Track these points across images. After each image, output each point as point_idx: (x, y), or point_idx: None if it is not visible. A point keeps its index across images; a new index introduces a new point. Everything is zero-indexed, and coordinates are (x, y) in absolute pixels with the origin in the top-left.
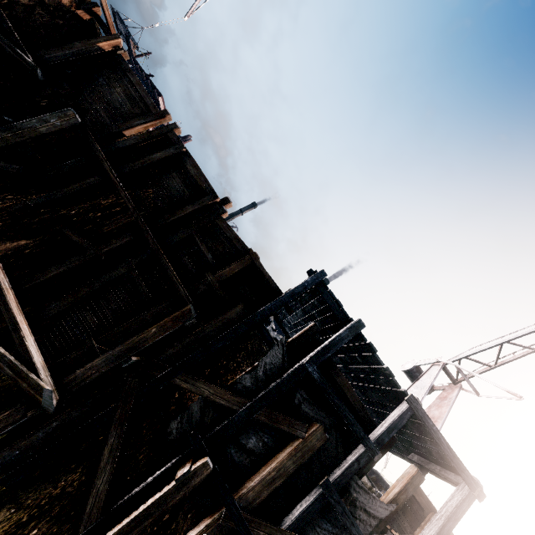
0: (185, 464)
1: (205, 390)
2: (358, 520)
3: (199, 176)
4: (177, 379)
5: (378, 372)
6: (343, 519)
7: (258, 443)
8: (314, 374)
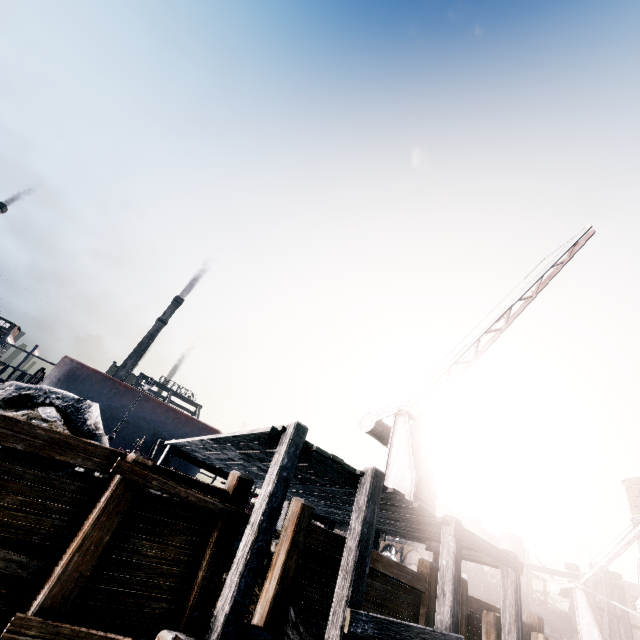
0: None
1: None
2: None
3: None
4: None
5: (399, 507)
6: None
7: None
8: (367, 630)
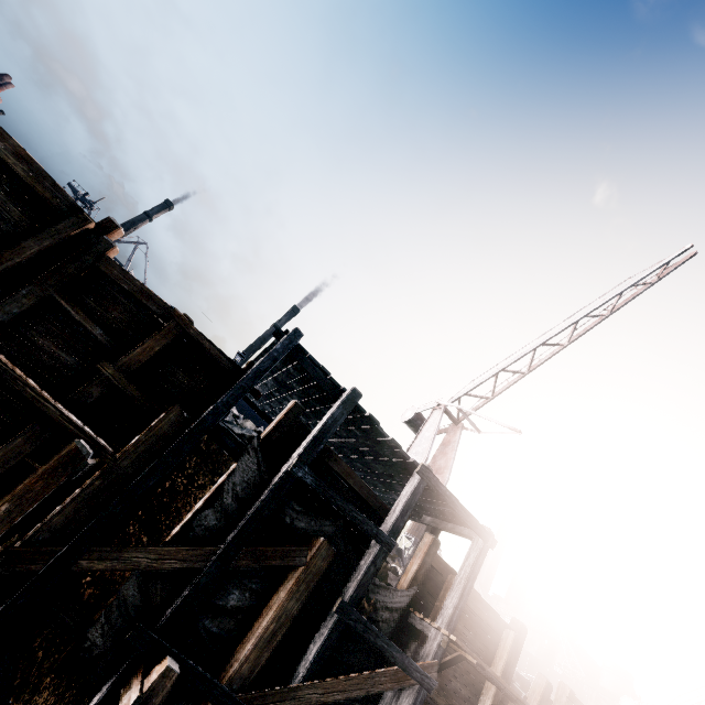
0: (130, 681)
1: (141, 560)
2: (380, 622)
3: (37, 178)
4: (83, 562)
5: (382, 445)
6: (366, 636)
7: (244, 595)
8: (307, 479)
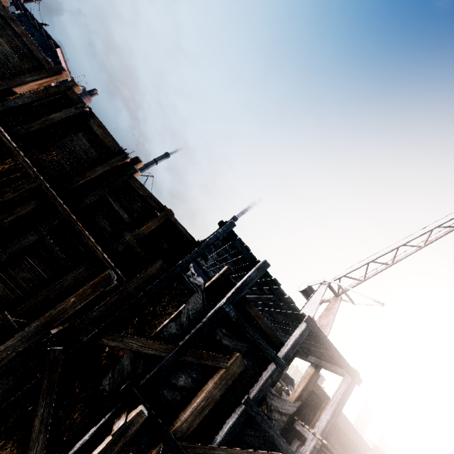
0: (120, 415)
1: (133, 344)
2: (273, 420)
3: (106, 136)
4: (104, 340)
5: (282, 300)
6: (262, 425)
7: (188, 380)
8: (231, 313)
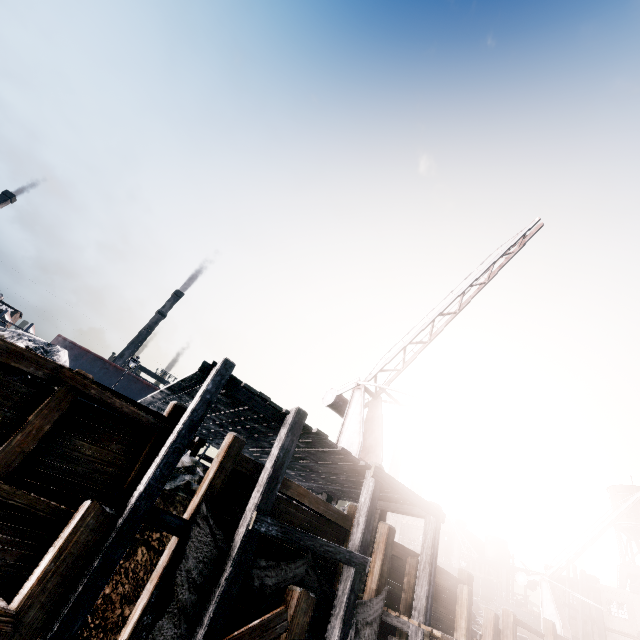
0: None
1: None
2: None
3: None
4: None
5: (329, 453)
6: None
7: None
8: (271, 531)
